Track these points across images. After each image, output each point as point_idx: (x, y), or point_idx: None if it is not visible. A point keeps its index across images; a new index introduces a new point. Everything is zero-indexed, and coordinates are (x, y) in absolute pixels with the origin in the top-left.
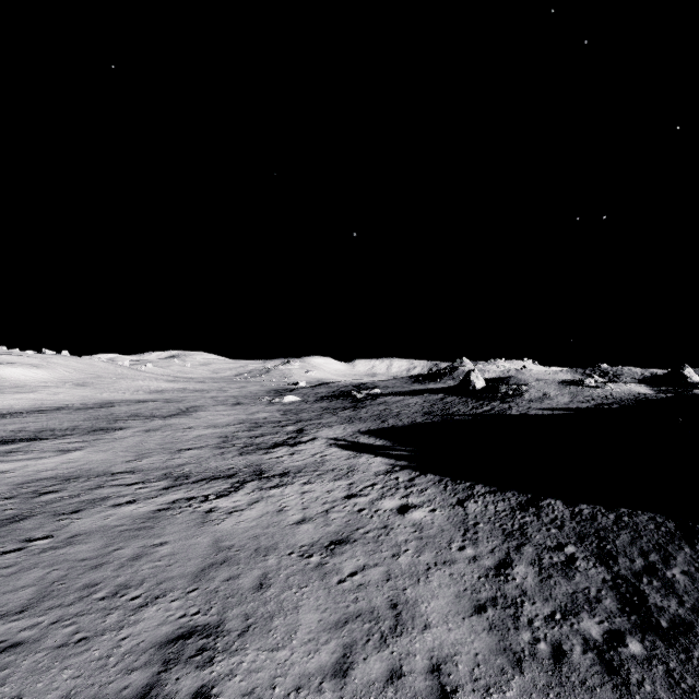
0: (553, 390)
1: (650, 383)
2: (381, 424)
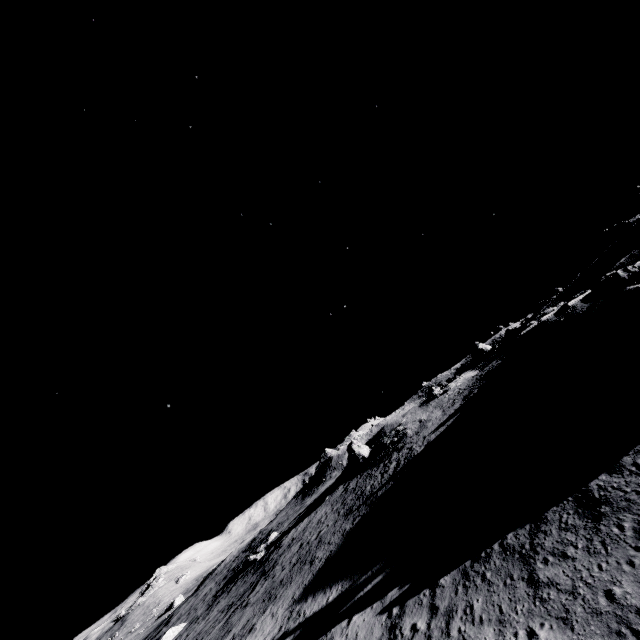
0: (422, 414)
1: (470, 368)
2: (312, 567)
